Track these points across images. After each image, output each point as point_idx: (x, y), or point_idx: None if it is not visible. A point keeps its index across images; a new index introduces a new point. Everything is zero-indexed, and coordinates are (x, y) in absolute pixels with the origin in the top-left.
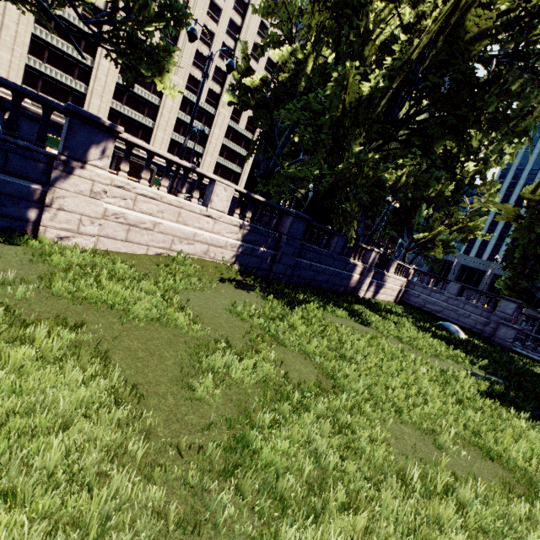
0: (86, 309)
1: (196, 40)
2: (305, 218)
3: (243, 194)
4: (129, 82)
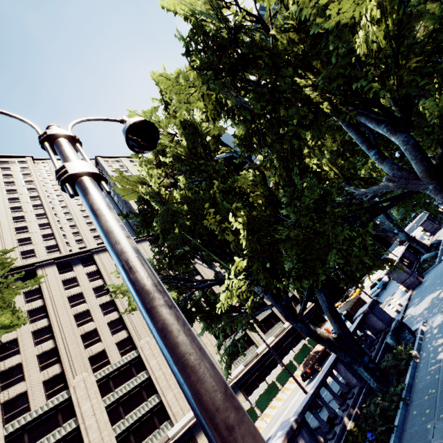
0: None
1: (210, 271)
2: None
3: None
4: None
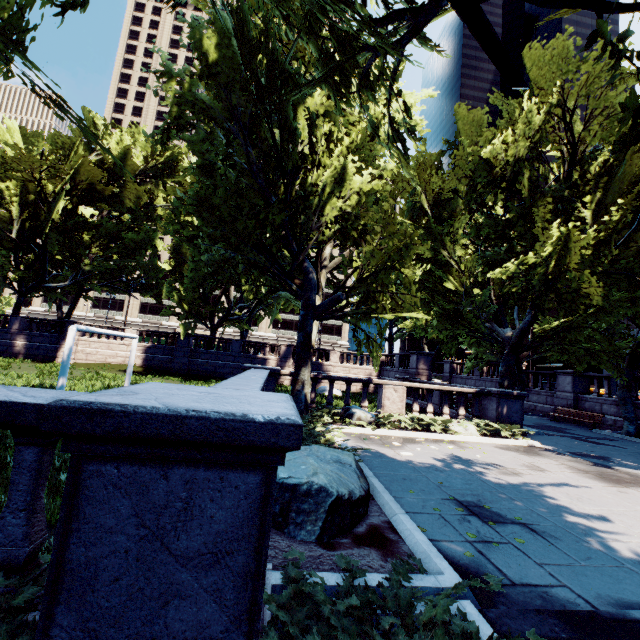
0: (32, 368)
1: None
2: (187, 334)
3: (144, 331)
4: (160, 300)
